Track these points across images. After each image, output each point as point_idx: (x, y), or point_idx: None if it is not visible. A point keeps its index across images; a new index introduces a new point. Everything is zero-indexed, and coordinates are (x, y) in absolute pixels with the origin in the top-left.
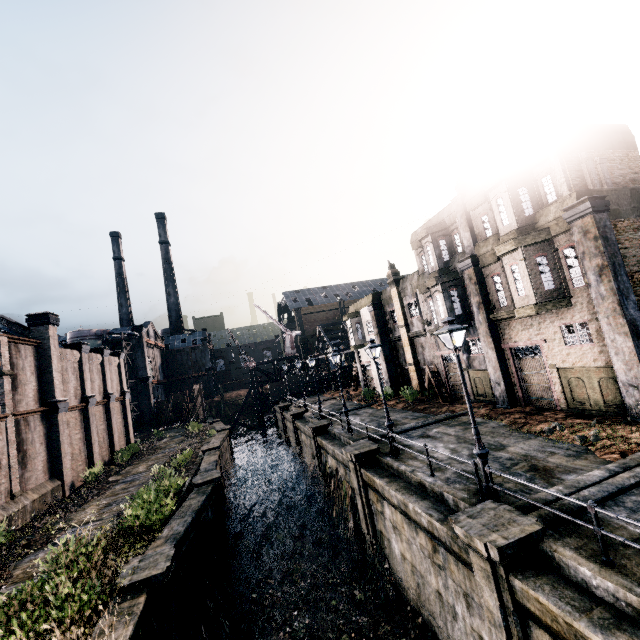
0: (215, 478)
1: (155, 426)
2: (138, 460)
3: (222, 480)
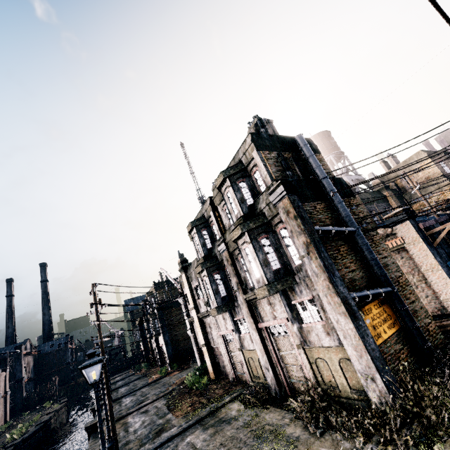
0: (46, 420)
1: (24, 411)
2: (11, 429)
3: (55, 426)
